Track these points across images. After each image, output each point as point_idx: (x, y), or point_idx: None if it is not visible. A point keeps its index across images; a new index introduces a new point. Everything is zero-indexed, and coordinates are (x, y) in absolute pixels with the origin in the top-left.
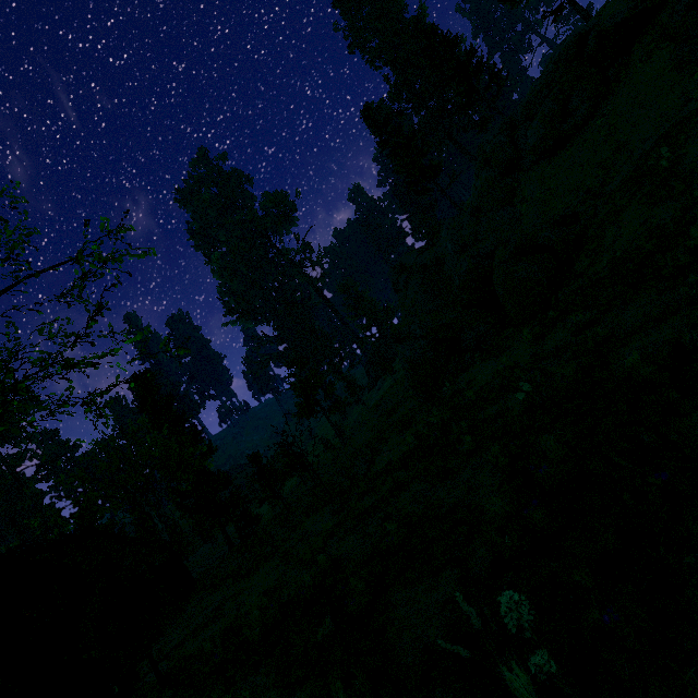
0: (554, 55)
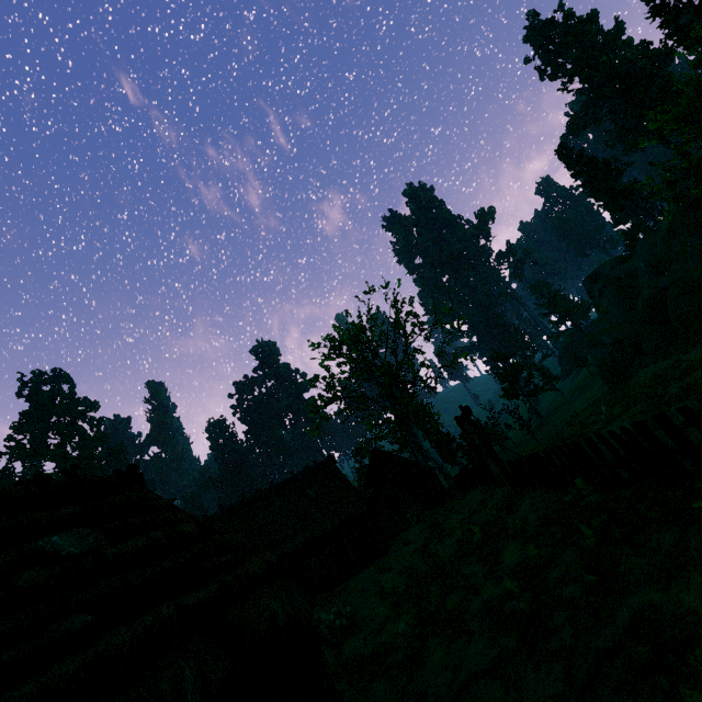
0: None
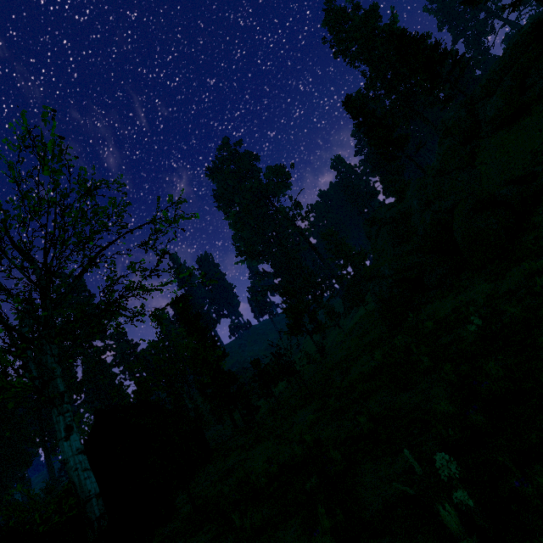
0: (512, 40)
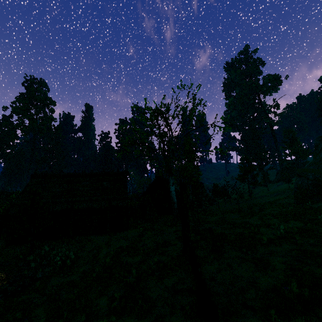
0: None
